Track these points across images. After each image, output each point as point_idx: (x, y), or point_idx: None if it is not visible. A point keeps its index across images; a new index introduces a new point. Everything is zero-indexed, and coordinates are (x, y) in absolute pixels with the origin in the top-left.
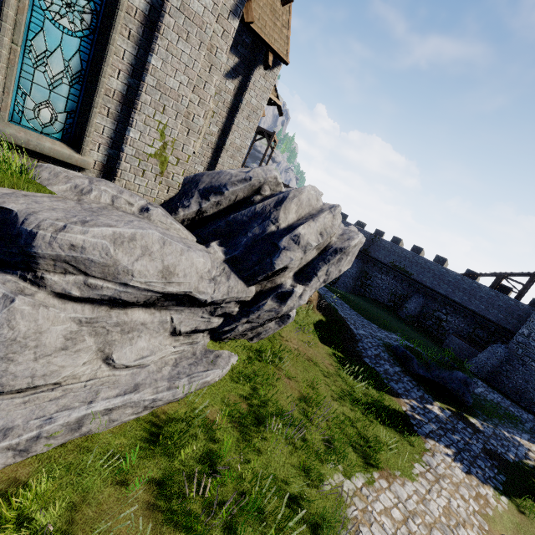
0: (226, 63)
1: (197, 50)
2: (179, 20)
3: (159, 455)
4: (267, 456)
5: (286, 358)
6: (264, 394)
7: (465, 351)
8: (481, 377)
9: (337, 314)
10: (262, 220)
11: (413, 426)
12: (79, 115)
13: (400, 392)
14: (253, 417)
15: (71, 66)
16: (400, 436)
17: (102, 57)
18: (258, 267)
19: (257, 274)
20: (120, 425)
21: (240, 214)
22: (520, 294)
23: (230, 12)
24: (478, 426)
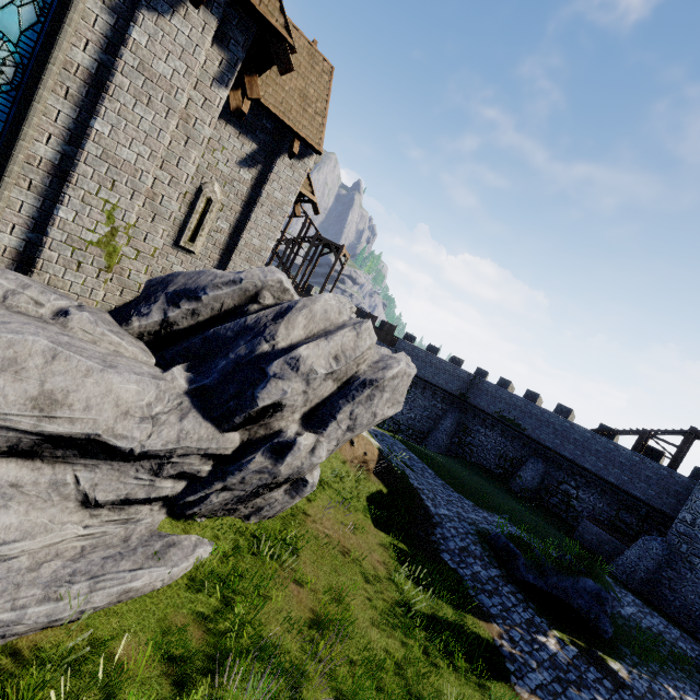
0: (241, 149)
1: (164, 118)
2: (137, 81)
3: None
4: None
5: (305, 550)
6: (243, 614)
7: (606, 545)
8: (632, 588)
9: (406, 483)
10: (253, 336)
11: (509, 676)
12: None
13: (495, 612)
14: (209, 657)
15: None
16: (485, 695)
17: (25, 117)
18: (234, 402)
19: (233, 413)
20: None
21: (223, 327)
22: (674, 461)
23: (214, 80)
24: (623, 677)
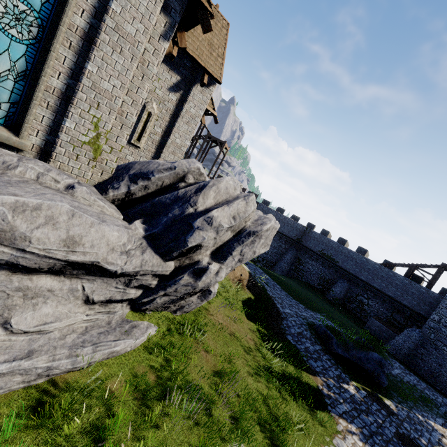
0: (170, 79)
1: (130, 62)
2: (114, 37)
3: (41, 428)
4: (164, 434)
5: (208, 331)
6: (176, 367)
7: (384, 333)
8: (399, 359)
9: (265, 293)
10: (183, 203)
11: (327, 406)
12: (21, 106)
13: (318, 370)
14: (159, 390)
15: (17, 66)
16: (313, 416)
17: (45, 61)
18: (173, 243)
19: (172, 250)
20: (7, 394)
21: (164, 197)
22: (430, 283)
23: (160, 36)
24: (392, 408)
